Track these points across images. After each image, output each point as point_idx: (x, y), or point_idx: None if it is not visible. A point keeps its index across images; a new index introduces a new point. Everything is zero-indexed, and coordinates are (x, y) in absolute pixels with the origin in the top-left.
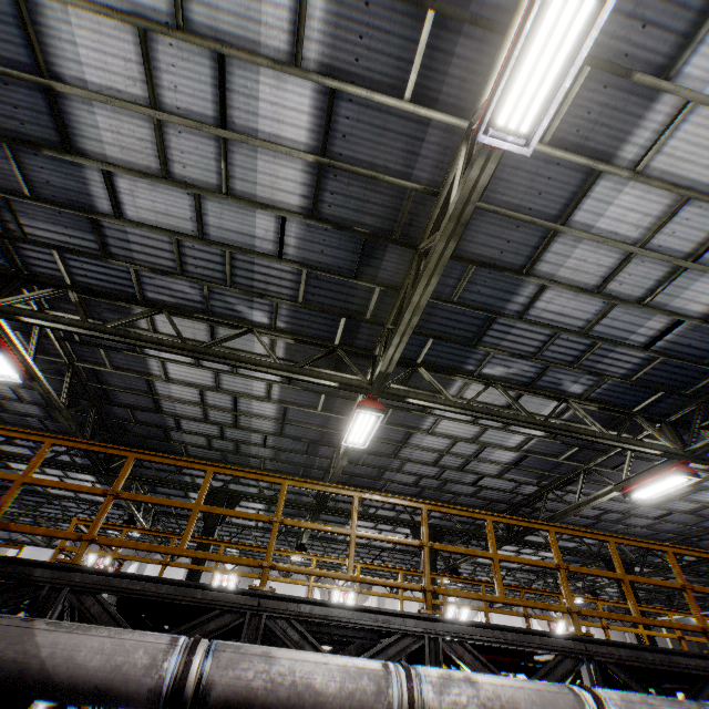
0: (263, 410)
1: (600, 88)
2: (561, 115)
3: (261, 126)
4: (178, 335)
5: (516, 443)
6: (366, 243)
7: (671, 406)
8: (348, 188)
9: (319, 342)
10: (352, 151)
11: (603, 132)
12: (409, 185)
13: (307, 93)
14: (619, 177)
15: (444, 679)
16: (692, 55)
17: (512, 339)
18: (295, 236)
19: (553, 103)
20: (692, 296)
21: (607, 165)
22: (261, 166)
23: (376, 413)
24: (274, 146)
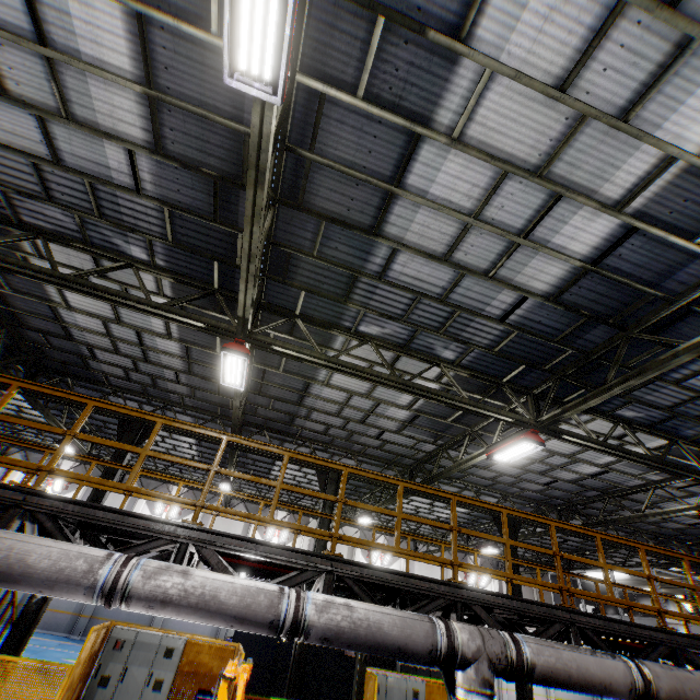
0: (168, 347)
1: (402, 43)
2: (368, 69)
3: (83, 48)
4: (51, 261)
5: (407, 402)
6: (216, 186)
7: (537, 379)
8: (186, 126)
9: (198, 284)
10: (179, 85)
11: (415, 92)
12: (241, 129)
13: (117, 16)
14: (441, 143)
15: (160, 570)
16: (483, 18)
17: (379, 300)
18: (148, 171)
19: (283, 51)
20: (534, 273)
21: (424, 129)
22: (95, 92)
23: (239, 356)
24: (99, 71)
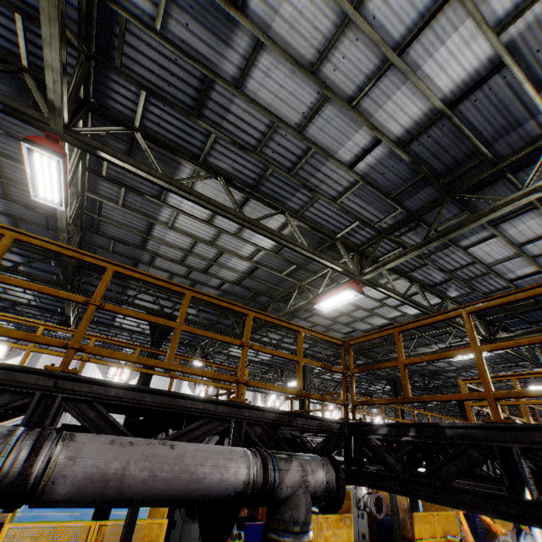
0: (376, 322)
1: None
2: None
3: None
4: (428, 302)
5: None
6: None
7: None
8: None
9: None
10: None
11: None
12: None
13: None
14: None
15: None
16: None
17: None
18: (529, 277)
19: None
20: None
21: None
22: None
23: (490, 353)
24: None
